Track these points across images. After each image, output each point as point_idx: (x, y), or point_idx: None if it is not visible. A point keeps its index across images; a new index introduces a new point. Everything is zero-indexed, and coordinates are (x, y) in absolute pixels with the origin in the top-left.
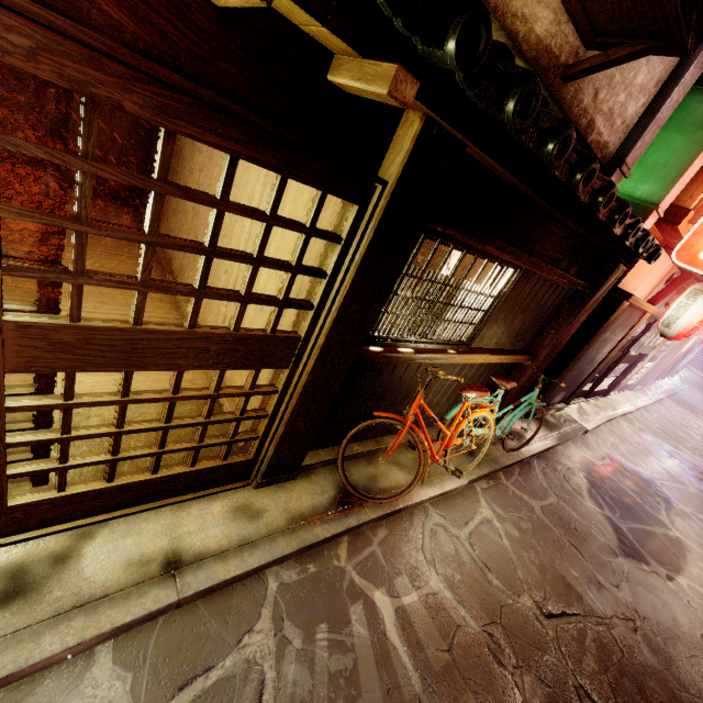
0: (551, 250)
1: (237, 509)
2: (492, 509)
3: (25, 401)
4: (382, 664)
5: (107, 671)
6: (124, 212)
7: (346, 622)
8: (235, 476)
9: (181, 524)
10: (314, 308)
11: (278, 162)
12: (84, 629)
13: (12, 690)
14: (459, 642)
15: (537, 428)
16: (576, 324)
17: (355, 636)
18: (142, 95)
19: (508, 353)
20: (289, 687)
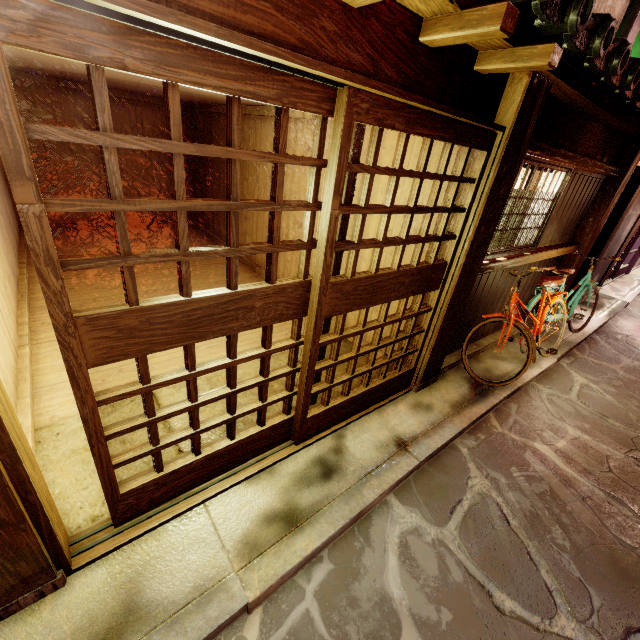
0: (590, 148)
1: (414, 406)
2: (584, 376)
3: (323, 339)
4: (568, 485)
5: (402, 509)
6: (193, 234)
7: (527, 464)
8: (403, 384)
9: (388, 421)
10: (457, 237)
11: (452, 135)
12: (380, 485)
13: (359, 524)
14: (614, 465)
15: (594, 307)
16: (611, 207)
17: (538, 471)
18: (402, 116)
19: (561, 246)
20: (516, 505)
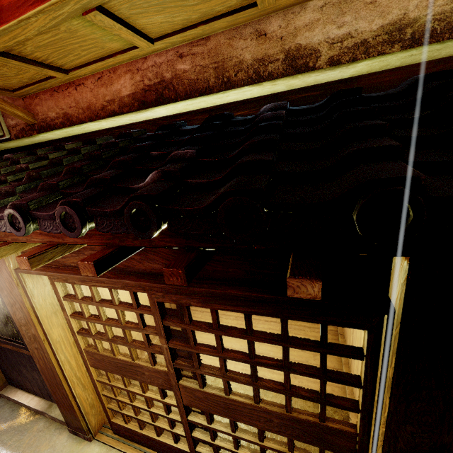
0: None
1: None
2: None
3: (195, 417)
4: None
5: None
6: None
7: None
8: None
9: None
10: (359, 411)
11: (272, 311)
12: None
13: None
14: None
15: None
16: None
17: None
18: (196, 298)
19: None
20: None
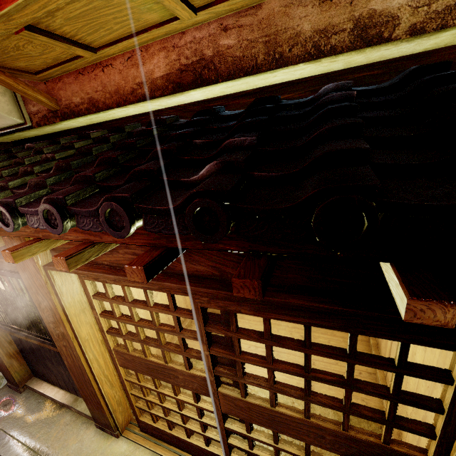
0: None
1: None
2: None
3: (232, 424)
4: None
5: None
6: None
7: None
8: None
9: None
10: (436, 437)
11: (342, 324)
12: None
13: None
14: None
15: None
16: None
17: None
18: (247, 305)
19: None
20: None
